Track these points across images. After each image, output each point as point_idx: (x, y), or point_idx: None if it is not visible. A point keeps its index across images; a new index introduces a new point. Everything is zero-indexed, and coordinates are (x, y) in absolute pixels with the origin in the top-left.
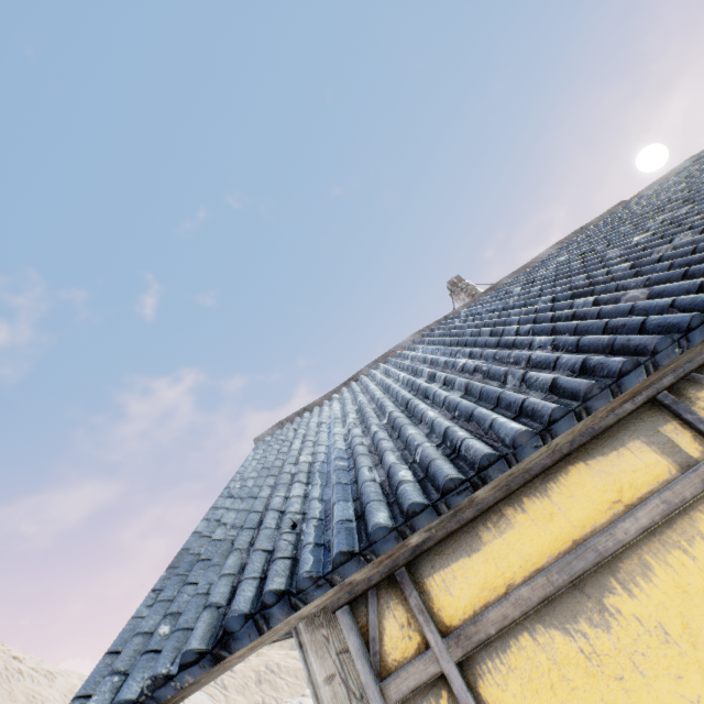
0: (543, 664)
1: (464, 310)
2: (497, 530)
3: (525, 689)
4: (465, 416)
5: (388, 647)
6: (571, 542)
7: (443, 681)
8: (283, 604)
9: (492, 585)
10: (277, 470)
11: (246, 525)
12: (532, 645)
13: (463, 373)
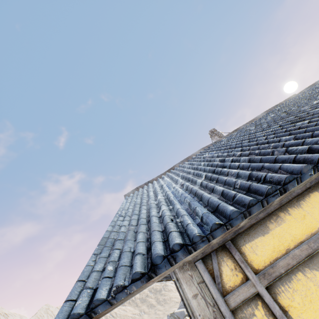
0: (312, 288)
1: (224, 139)
2: (276, 223)
3: (304, 300)
4: (257, 168)
5: (225, 280)
6: (317, 229)
7: (258, 297)
8: (183, 250)
9: (278, 249)
10: (145, 203)
11: (141, 223)
12: (304, 278)
13: (241, 157)
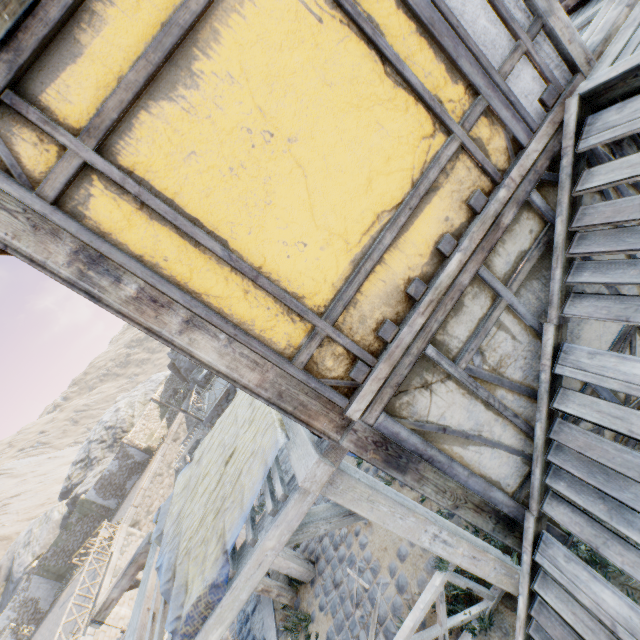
0: (161, 129)
1: None
2: (94, 31)
3: (152, 149)
4: None
5: (31, 166)
6: (161, 27)
7: (91, 170)
8: None
9: (105, 84)
10: None
11: None
12: (150, 118)
13: None
